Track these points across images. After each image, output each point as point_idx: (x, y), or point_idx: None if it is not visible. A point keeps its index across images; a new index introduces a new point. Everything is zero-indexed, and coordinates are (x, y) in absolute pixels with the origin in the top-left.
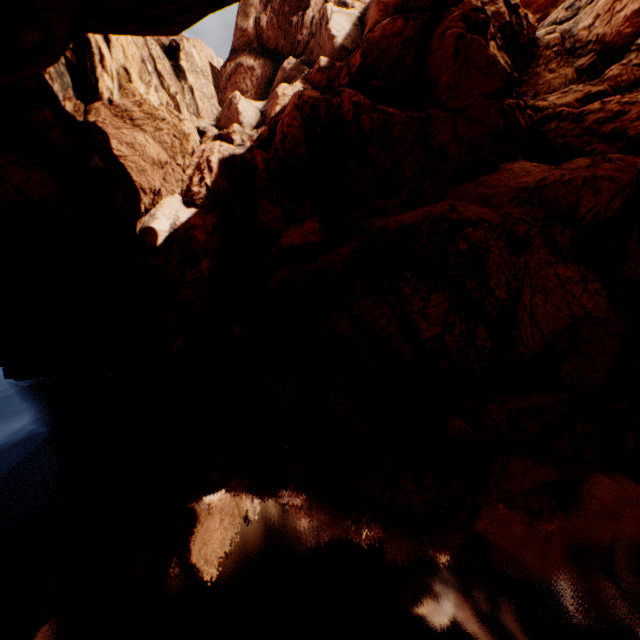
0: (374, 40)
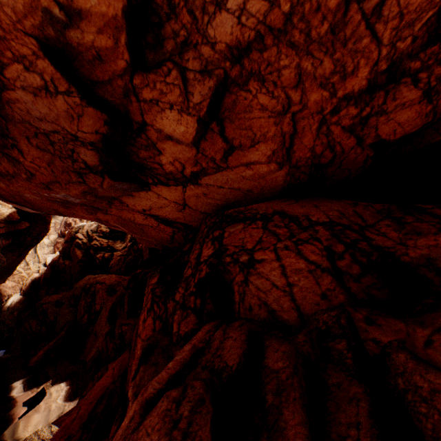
0: (63, 248)
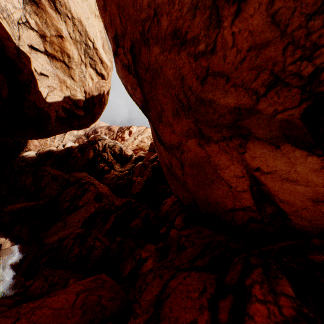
0: (84, 143)
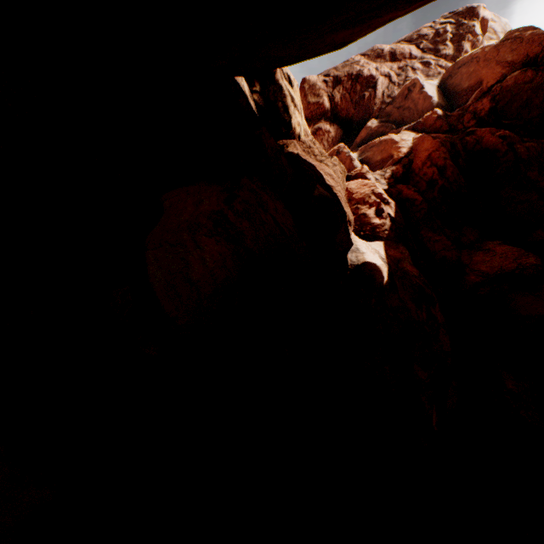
0: (507, 87)
